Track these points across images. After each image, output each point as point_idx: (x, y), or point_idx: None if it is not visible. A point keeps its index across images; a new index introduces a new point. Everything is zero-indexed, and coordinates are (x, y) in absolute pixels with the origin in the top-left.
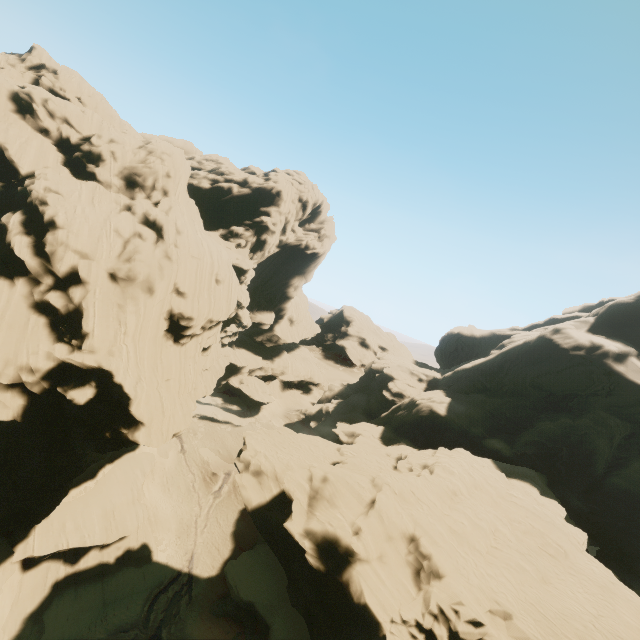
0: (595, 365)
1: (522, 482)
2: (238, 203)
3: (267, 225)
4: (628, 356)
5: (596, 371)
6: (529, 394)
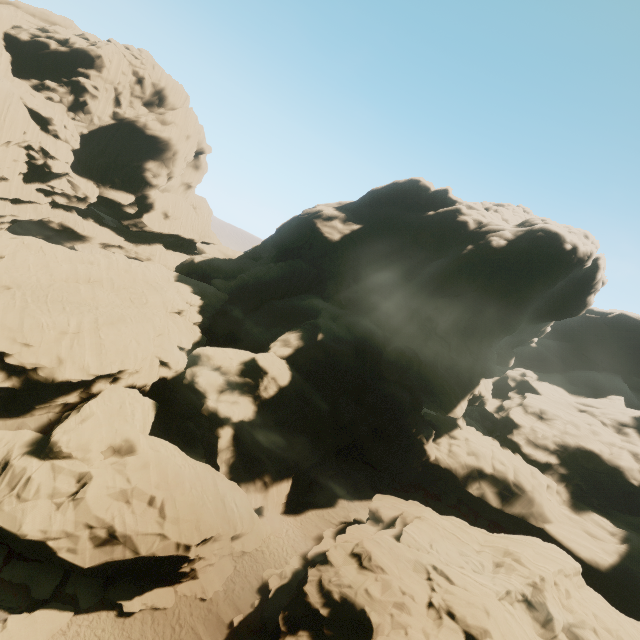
0: (306, 223)
1: (185, 285)
2: (55, 59)
3: (85, 86)
4: (336, 219)
5: (304, 227)
6: (272, 254)
